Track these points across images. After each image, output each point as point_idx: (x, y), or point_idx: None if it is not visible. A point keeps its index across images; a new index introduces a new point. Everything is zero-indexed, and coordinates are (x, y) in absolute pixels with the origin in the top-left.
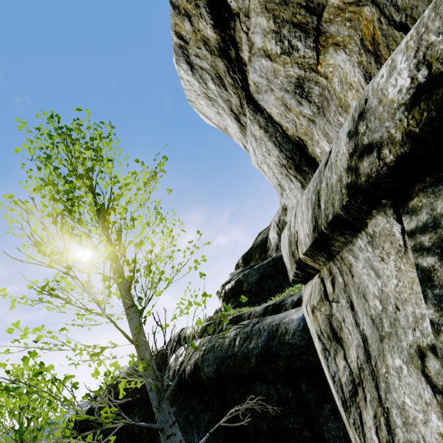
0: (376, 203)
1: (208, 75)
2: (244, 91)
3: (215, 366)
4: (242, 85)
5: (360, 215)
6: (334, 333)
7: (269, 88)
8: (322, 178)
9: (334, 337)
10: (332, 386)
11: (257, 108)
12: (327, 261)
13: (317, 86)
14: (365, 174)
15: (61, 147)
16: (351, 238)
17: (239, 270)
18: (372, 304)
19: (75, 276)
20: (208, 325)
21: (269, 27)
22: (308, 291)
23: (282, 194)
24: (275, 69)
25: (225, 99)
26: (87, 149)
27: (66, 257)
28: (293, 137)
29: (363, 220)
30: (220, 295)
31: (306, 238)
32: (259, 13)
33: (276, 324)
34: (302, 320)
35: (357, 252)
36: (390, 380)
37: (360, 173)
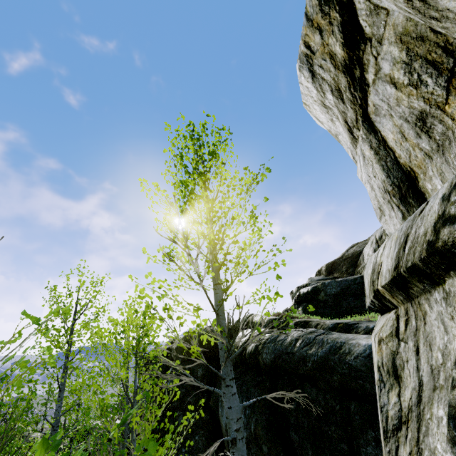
0: (453, 266)
1: (327, 85)
2: (362, 110)
3: (273, 356)
4: (361, 103)
5: (439, 272)
6: (395, 370)
7: (388, 114)
8: (413, 224)
9: (394, 373)
10: (379, 415)
11: (372, 128)
12: (405, 301)
13: (441, 124)
14: (443, 240)
15: (190, 147)
16: (429, 288)
17: (320, 277)
18: (435, 355)
19: (189, 253)
20: (274, 319)
21: (400, 57)
22: (381, 322)
23: (380, 218)
24: (398, 97)
25: (341, 110)
26: (210, 155)
27: (187, 239)
28: (405, 166)
29: (441, 276)
30: (293, 295)
31: (387, 273)
32: (393, 42)
33: (341, 342)
34: (370, 348)
35: (433, 303)
36: (431, 426)
37: (439, 237)
